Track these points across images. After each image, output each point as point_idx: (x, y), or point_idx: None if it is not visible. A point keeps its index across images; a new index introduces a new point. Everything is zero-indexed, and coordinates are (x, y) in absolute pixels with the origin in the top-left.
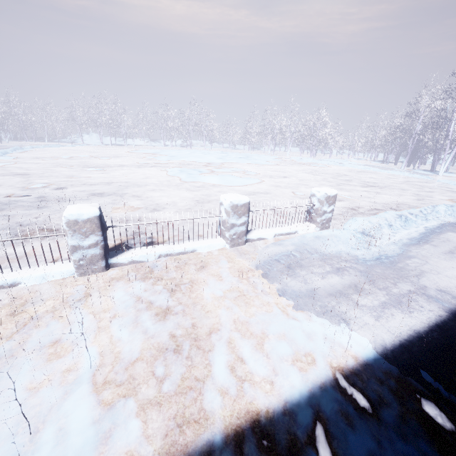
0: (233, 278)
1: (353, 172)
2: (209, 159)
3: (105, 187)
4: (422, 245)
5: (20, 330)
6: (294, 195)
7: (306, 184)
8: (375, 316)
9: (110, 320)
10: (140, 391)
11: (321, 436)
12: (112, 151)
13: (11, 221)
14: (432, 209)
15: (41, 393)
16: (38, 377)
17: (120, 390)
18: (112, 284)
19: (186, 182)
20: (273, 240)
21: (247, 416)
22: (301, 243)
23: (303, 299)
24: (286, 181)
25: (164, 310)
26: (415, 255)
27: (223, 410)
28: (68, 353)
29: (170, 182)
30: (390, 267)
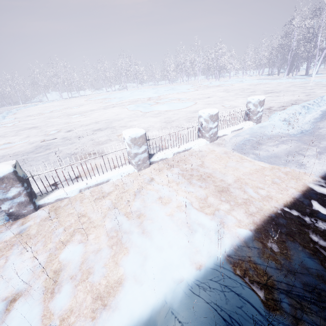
0: (225, 157)
1: (252, 86)
2: (148, 95)
3: (96, 125)
4: (324, 120)
5: (135, 197)
6: (224, 107)
7: (226, 100)
8: (317, 158)
9: (177, 185)
10: (220, 207)
11: (318, 206)
12: (74, 102)
13: (62, 153)
14: (321, 99)
15: (176, 215)
16: (167, 211)
17: (211, 208)
18: (160, 171)
19: (146, 112)
20: (231, 135)
21: (279, 206)
22: (252, 132)
23: (272, 159)
24: (211, 100)
25: (201, 177)
26: (323, 127)
27: (266, 206)
28: (170, 201)
29: (135, 115)
30: (311, 135)
